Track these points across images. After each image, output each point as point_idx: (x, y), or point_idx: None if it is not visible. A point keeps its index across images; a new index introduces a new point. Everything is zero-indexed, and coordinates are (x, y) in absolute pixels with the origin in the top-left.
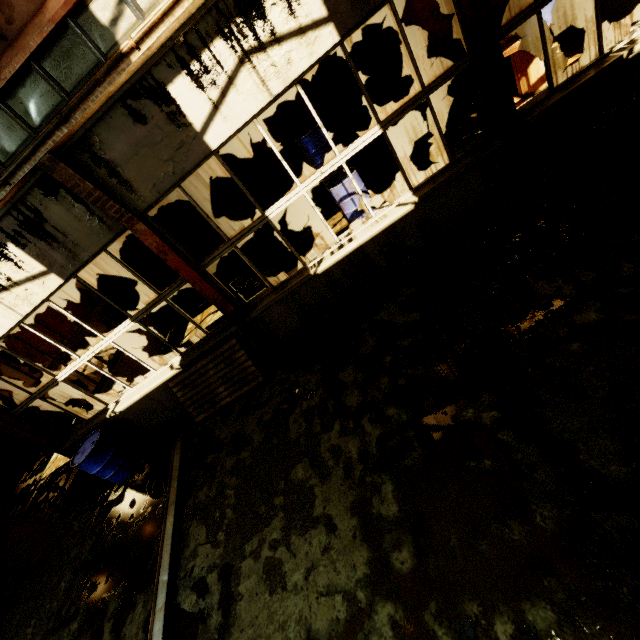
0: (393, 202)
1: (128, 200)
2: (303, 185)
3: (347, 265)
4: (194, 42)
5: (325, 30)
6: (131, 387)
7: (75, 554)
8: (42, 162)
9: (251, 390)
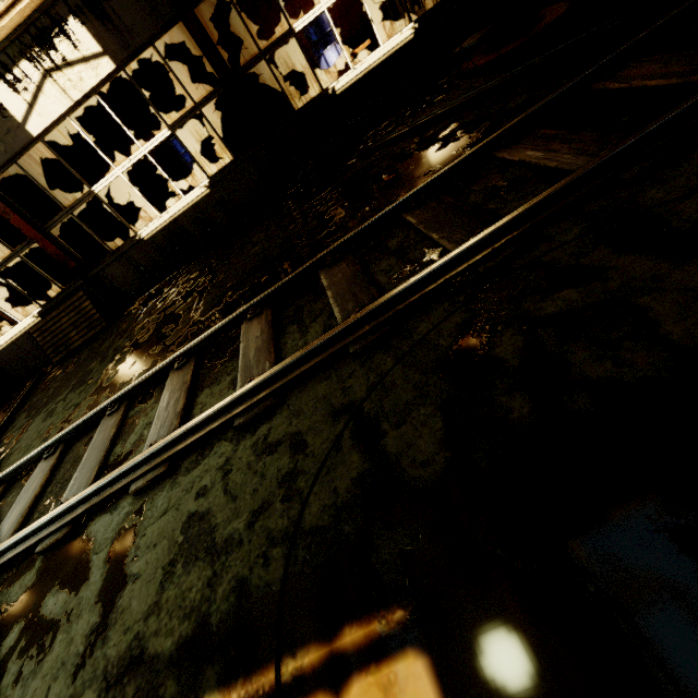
0: (197, 186)
1: None
2: (118, 168)
3: (168, 234)
4: (6, 61)
5: (104, 60)
6: None
7: None
8: None
9: (98, 334)
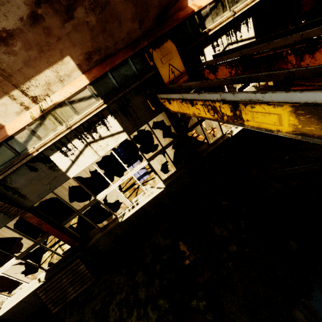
0: (155, 186)
1: (23, 203)
2: (114, 185)
3: (136, 214)
4: (64, 141)
5: (122, 134)
6: (10, 296)
7: None
8: None
9: (88, 287)
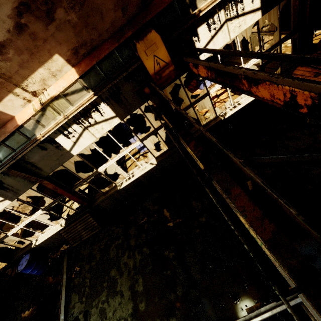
0: (148, 162)
1: (40, 173)
2: (112, 160)
3: (132, 184)
4: (65, 126)
5: (115, 119)
6: (43, 233)
7: (21, 308)
8: (4, 171)
9: (96, 232)
